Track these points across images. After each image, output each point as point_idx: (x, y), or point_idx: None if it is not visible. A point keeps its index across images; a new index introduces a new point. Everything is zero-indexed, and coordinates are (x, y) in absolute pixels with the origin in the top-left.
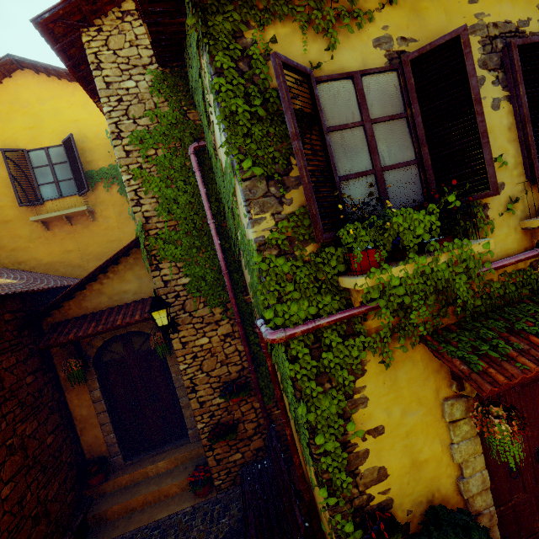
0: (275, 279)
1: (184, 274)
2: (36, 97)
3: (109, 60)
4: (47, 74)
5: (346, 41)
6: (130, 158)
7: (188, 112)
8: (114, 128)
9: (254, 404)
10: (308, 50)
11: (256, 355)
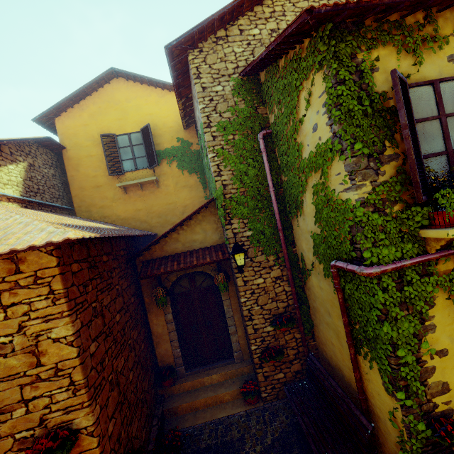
0: (371, 229)
1: (248, 229)
2: (125, 97)
3: (206, 71)
4: (134, 81)
5: (427, 58)
6: (215, 141)
7: (257, 108)
8: (206, 120)
9: (295, 335)
10: (400, 65)
11: (299, 295)
